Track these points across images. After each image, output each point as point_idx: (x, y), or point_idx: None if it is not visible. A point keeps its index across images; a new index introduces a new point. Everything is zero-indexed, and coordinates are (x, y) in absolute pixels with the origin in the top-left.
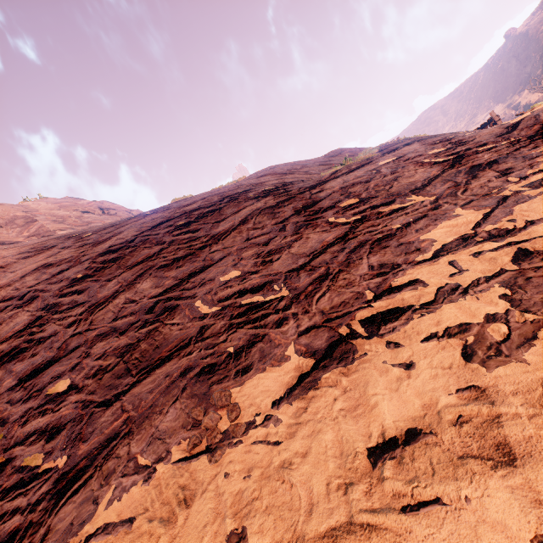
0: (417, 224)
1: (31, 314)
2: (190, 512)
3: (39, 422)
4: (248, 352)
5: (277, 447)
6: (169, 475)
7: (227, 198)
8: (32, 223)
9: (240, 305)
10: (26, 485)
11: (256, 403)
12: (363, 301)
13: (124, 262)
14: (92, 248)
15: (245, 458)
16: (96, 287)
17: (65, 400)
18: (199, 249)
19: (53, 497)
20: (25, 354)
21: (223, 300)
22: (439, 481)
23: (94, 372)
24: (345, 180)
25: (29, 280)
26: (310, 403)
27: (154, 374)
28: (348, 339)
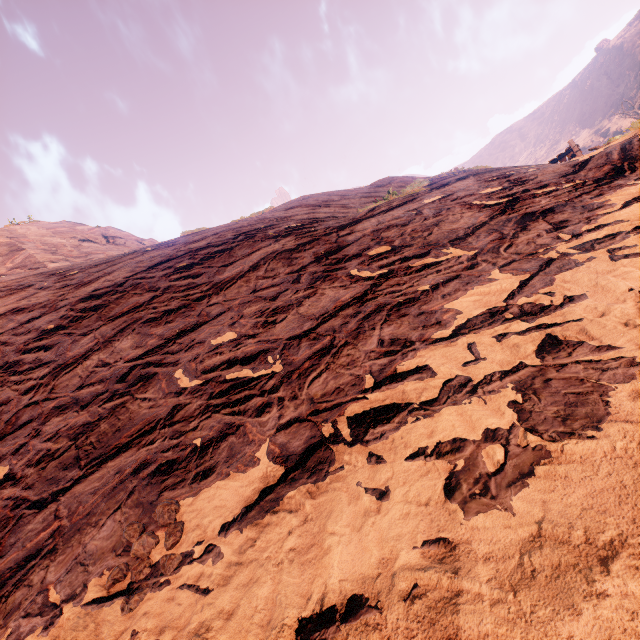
0: (446, 287)
1: None
2: None
3: None
4: (216, 448)
5: (204, 598)
6: (71, 625)
7: (243, 236)
8: (18, 252)
9: (224, 381)
10: None
11: (203, 524)
12: (359, 390)
13: (106, 312)
14: (73, 290)
15: (165, 609)
16: (67, 342)
17: None
18: (196, 301)
19: None
20: None
21: (208, 371)
22: None
23: (39, 457)
24: (380, 221)
25: None
26: (261, 534)
27: (105, 468)
28: (329, 443)
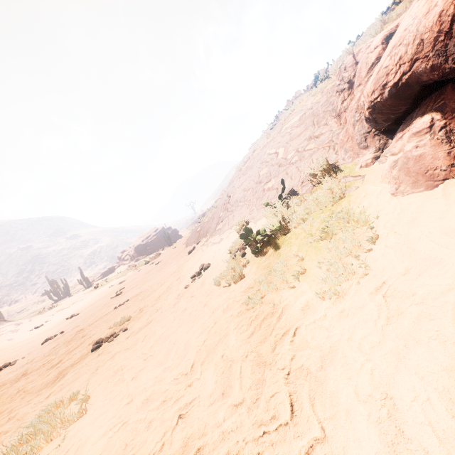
0: None
1: None
2: None
3: None
4: None
5: None
6: None
7: None
8: None
9: None
10: None
11: None
12: None
13: None
14: None
15: None
16: None
17: None
18: None
19: None
20: None
21: None
22: (20, 333)
23: None
24: None
25: None
26: None
27: None
28: None
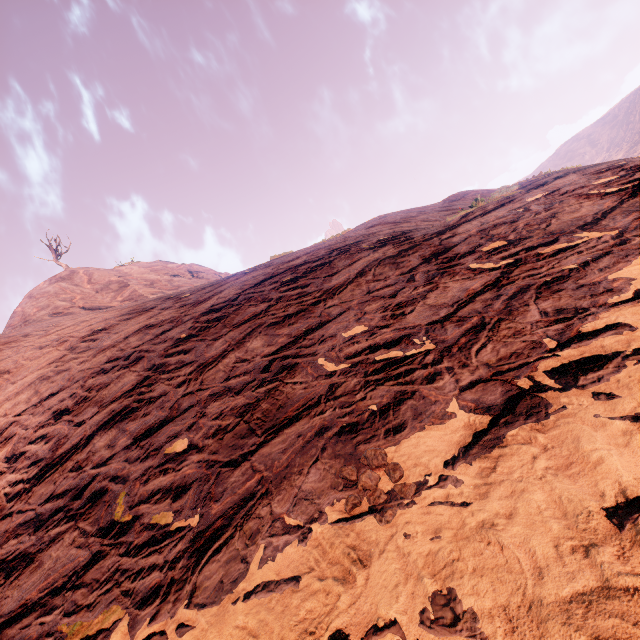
0: (598, 262)
1: (138, 374)
2: (370, 572)
3: (161, 480)
4: (396, 410)
5: (467, 508)
6: (331, 534)
7: (337, 251)
8: (125, 288)
9: (374, 361)
10: (159, 543)
11: (422, 463)
12: (543, 350)
13: (229, 321)
14: (193, 308)
15: (425, 520)
16: (202, 346)
17: (186, 460)
18: (312, 305)
19: (193, 555)
20: (137, 413)
21: (351, 357)
22: None
23: (213, 431)
24: (483, 222)
25: (132, 341)
26: (499, 462)
27: (283, 434)
28: (533, 393)
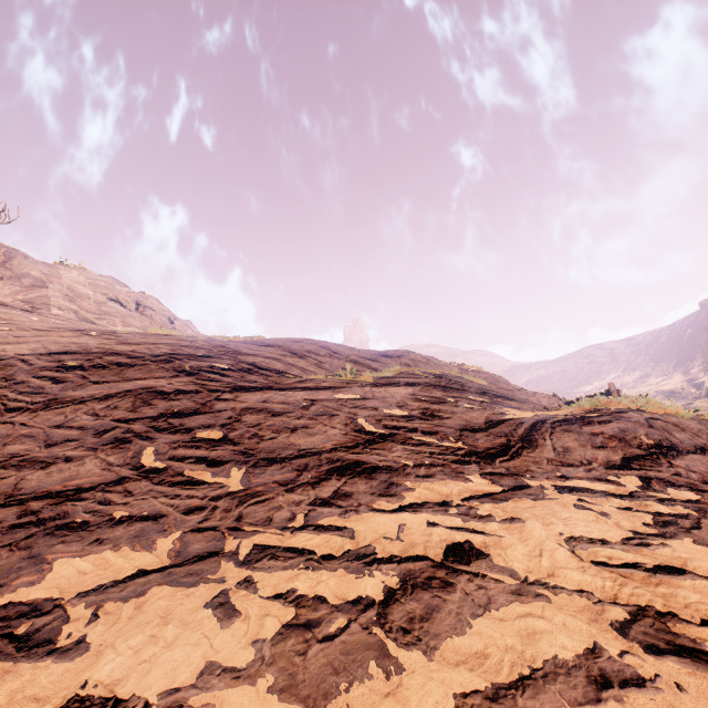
0: (126, 527)
1: None
2: None
3: None
4: None
5: None
6: None
7: (165, 356)
8: (39, 288)
9: None
10: None
11: None
12: None
13: None
14: None
15: None
16: None
17: None
18: (8, 410)
19: None
20: None
21: None
22: None
23: None
24: (270, 398)
25: None
26: None
27: None
28: None
